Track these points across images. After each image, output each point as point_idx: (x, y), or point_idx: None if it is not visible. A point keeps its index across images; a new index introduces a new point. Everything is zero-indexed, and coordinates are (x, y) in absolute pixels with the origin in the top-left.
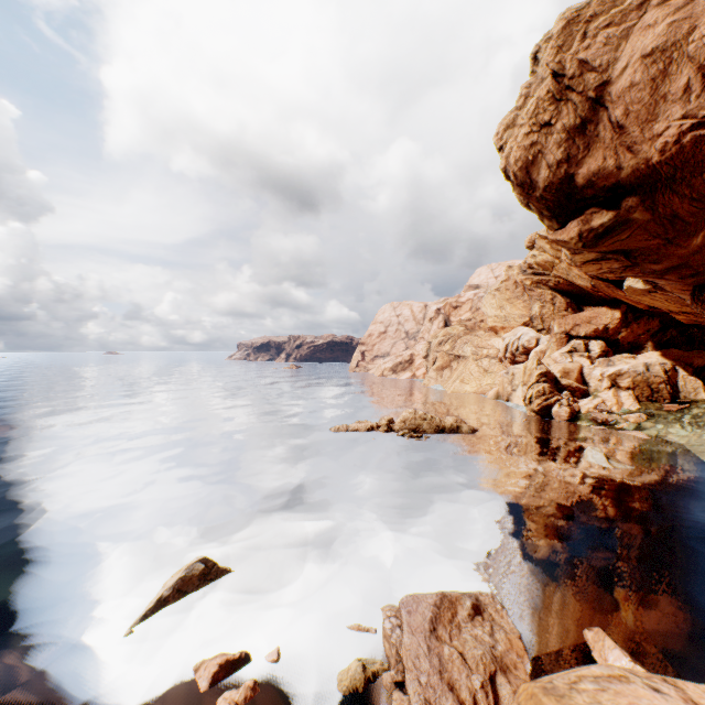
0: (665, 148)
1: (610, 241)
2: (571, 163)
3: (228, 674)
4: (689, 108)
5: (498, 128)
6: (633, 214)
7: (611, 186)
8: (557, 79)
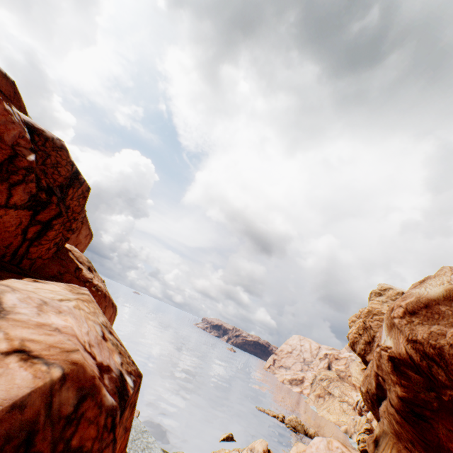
0: None
1: None
2: (365, 351)
3: None
4: None
5: (350, 318)
6: None
7: None
8: (364, 324)
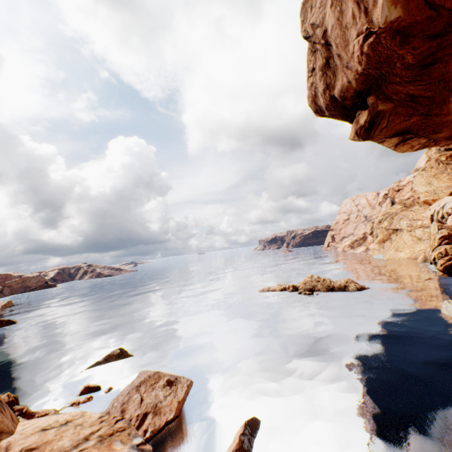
0: (359, 59)
1: (378, 130)
2: (329, 88)
3: (88, 392)
4: (358, 28)
5: None
6: (378, 107)
7: (354, 94)
8: (308, 40)
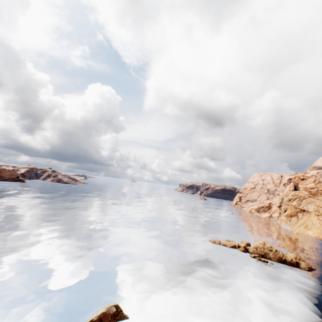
0: None
1: None
2: None
3: None
4: None
5: None
6: None
7: None
8: None
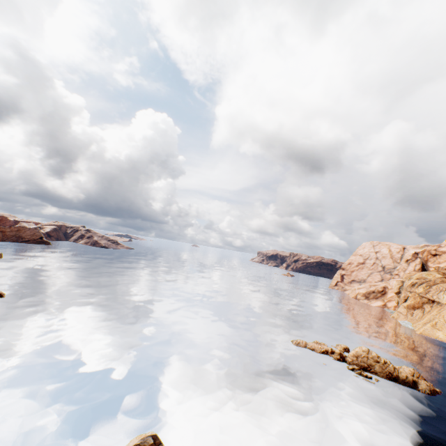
0: None
1: None
2: None
3: None
4: None
5: None
6: None
7: None
8: None
